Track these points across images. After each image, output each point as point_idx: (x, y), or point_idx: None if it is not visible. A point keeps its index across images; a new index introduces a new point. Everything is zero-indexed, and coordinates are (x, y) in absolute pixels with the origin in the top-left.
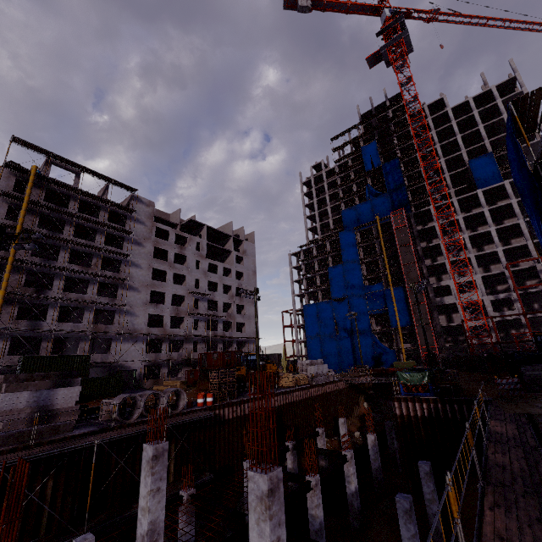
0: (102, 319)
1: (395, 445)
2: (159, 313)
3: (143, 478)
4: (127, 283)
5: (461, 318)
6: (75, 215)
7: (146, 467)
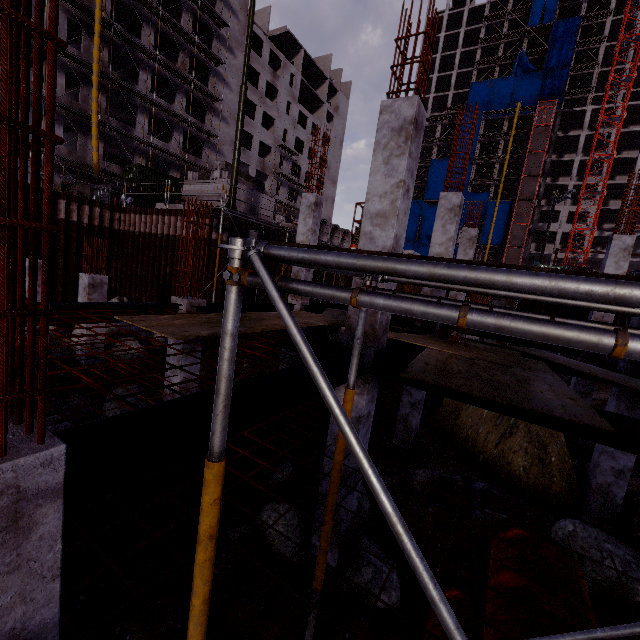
0: None
1: None
2: (246, 162)
3: (462, 251)
4: (216, 106)
5: (554, 249)
6: None
7: (466, 243)
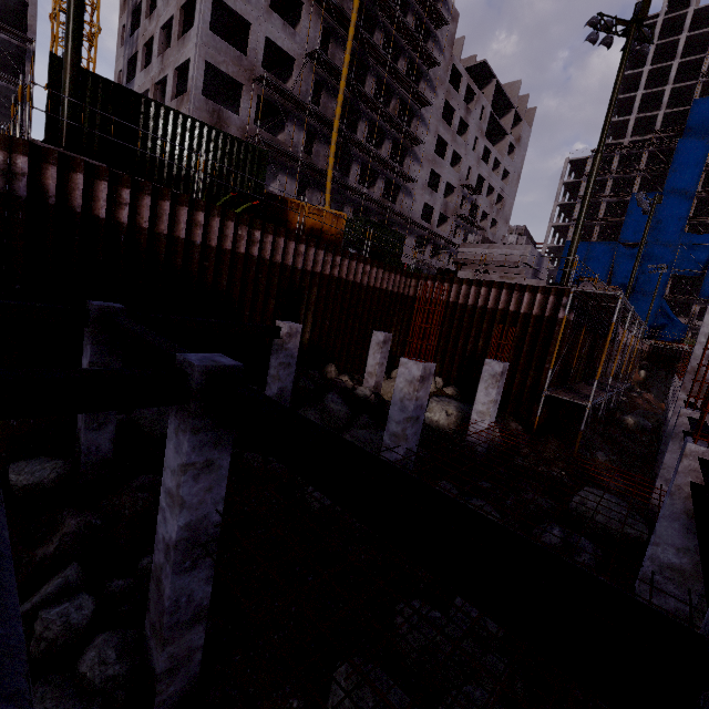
0: None
1: None
2: (432, 205)
3: None
4: (414, 149)
5: None
6: (397, 13)
7: None
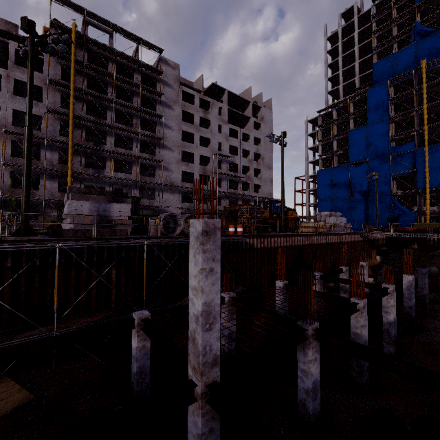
0: (146, 175)
1: (426, 290)
2: (190, 171)
3: (192, 257)
4: (162, 143)
5: None
6: (114, 75)
7: (194, 244)
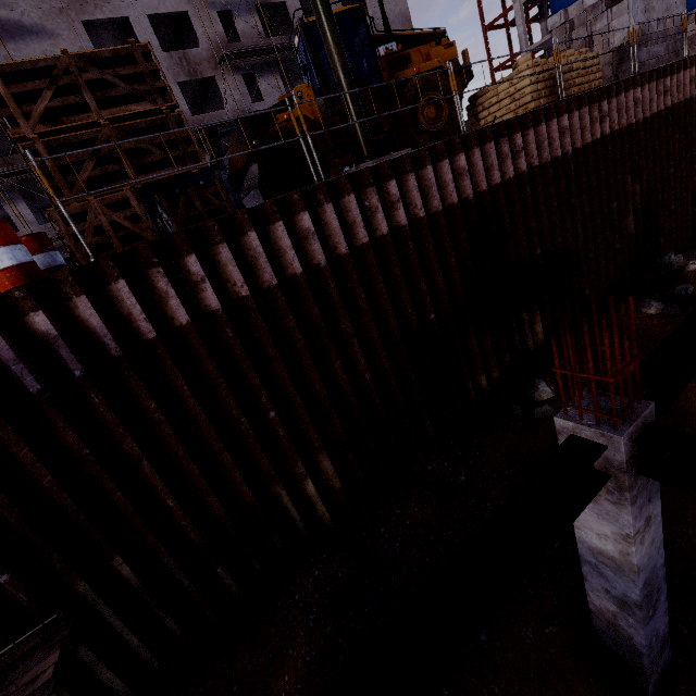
0: None
1: None
2: None
3: None
4: (1, 18)
5: None
6: None
7: None
